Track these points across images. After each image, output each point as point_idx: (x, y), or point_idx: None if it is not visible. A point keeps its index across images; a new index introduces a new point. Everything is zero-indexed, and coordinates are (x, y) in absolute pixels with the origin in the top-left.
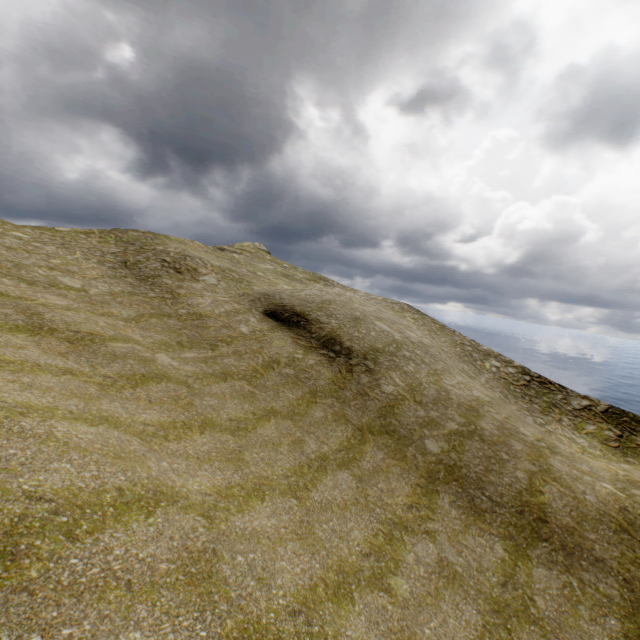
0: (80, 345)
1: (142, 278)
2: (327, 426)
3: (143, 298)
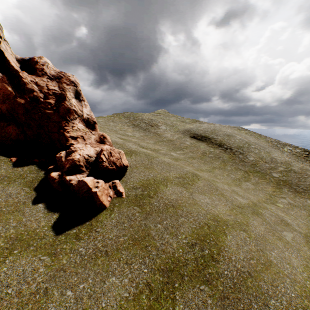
0: (155, 151)
1: (143, 130)
2: (234, 171)
3: (150, 137)
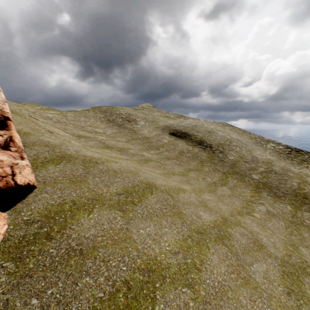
0: (122, 151)
1: (118, 126)
2: (211, 173)
3: (124, 133)
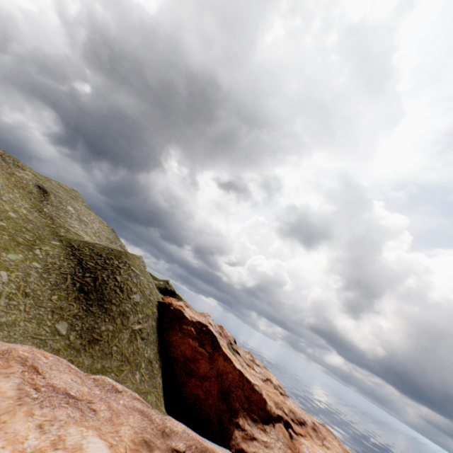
0: None
1: (4, 160)
2: (24, 196)
3: (0, 162)
